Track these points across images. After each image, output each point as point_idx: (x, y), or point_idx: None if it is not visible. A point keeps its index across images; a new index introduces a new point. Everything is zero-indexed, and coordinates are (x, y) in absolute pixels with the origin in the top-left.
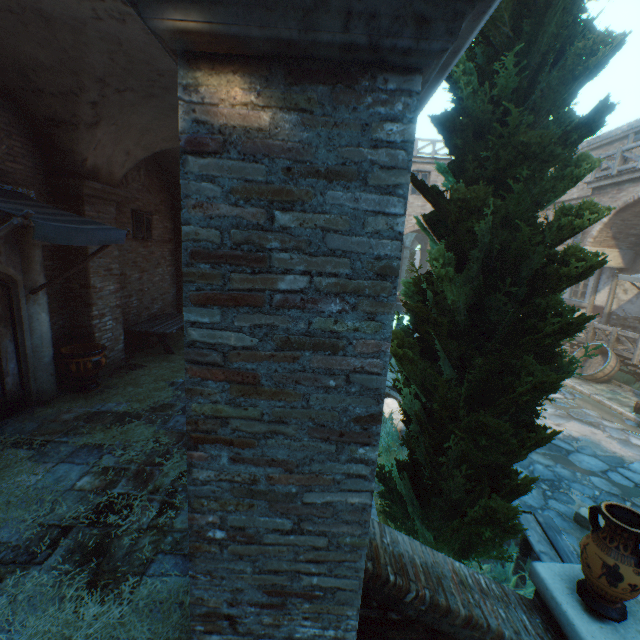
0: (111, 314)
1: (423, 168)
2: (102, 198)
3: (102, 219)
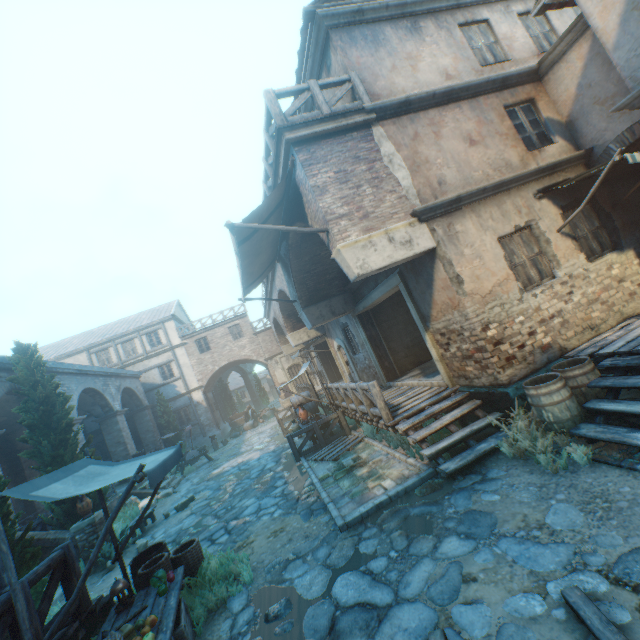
0: None
1: (201, 336)
2: None
3: None
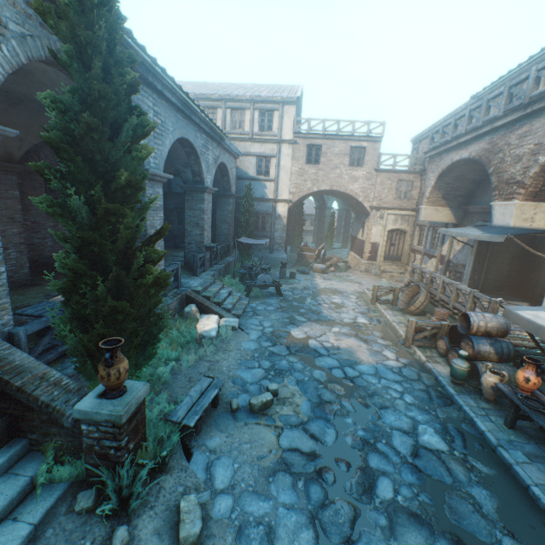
0: (15, 248)
1: (315, 142)
2: (3, 170)
3: (4, 184)
